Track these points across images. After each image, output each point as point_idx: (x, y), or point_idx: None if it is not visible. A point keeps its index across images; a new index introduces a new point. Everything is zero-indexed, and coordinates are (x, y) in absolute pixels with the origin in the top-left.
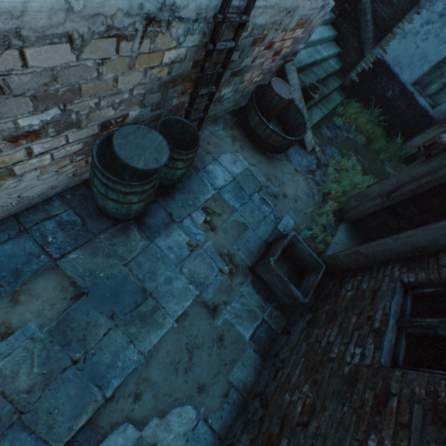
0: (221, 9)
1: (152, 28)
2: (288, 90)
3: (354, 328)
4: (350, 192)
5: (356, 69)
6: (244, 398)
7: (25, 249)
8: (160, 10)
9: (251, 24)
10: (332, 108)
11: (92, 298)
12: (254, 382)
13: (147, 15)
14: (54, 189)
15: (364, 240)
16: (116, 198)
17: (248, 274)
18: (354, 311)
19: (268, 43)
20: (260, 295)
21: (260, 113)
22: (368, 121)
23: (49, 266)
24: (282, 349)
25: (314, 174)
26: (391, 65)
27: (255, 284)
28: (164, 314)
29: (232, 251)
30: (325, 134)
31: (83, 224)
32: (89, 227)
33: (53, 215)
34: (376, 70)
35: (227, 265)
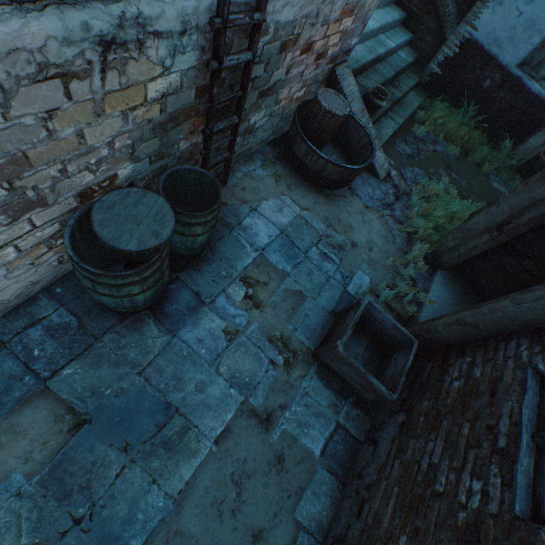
0: (218, 9)
1: (115, 54)
2: (342, 102)
3: (467, 444)
4: (446, 226)
5: (436, 57)
6: (320, 543)
7: (3, 371)
8: (120, 26)
9: (272, 23)
10: (408, 115)
11: (97, 427)
12: (331, 518)
13: (100, 38)
14: (36, 285)
15: (471, 291)
16: (108, 292)
17: (311, 362)
18: (465, 415)
19: (305, 45)
20: (331, 390)
21: (308, 140)
22: (461, 125)
23: (38, 389)
24: (367, 468)
25: (392, 208)
26: (485, 44)
27: (322, 375)
28: (198, 435)
29: (286, 332)
30: (403, 151)
31: (80, 325)
32: (88, 328)
33: (39, 319)
34: (465, 54)
35: (281, 353)
